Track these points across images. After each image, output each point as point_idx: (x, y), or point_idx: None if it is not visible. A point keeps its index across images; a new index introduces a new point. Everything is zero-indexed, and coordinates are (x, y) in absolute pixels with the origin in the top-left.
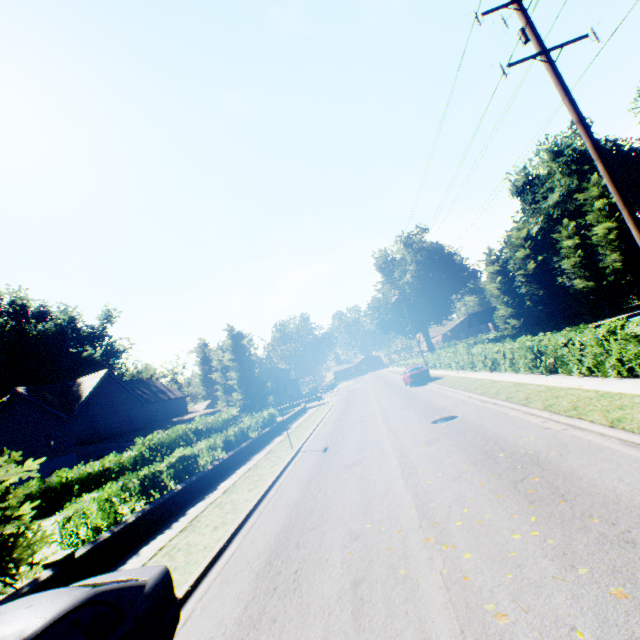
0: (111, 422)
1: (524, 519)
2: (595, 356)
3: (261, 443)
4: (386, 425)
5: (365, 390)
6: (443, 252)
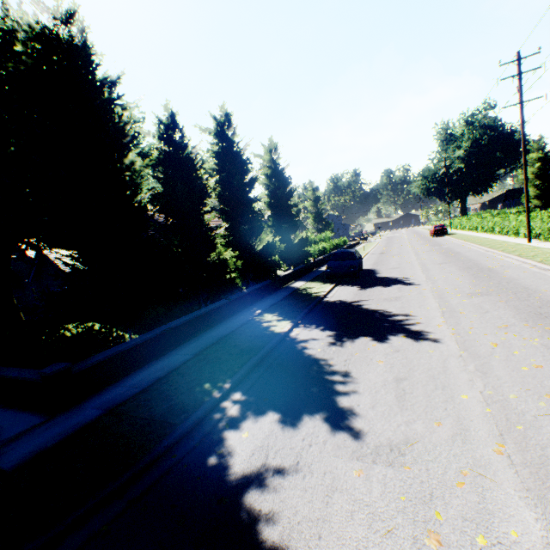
0: None
1: (441, 258)
2: (516, 228)
3: None
4: (412, 248)
5: (401, 237)
6: (503, 129)
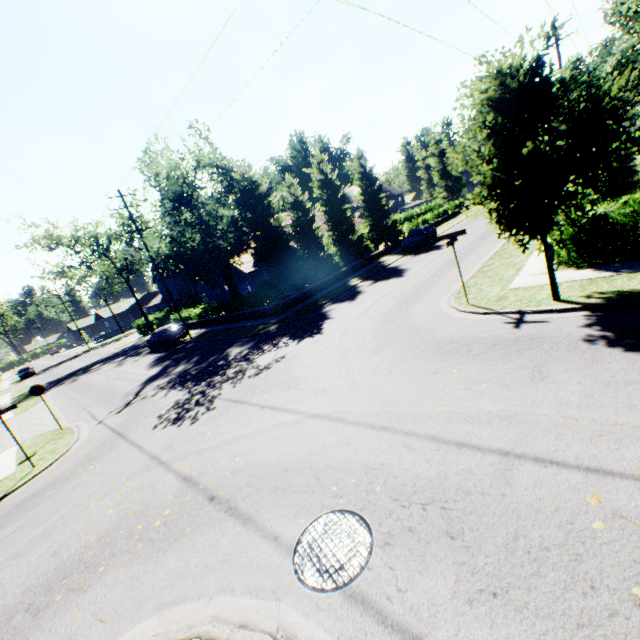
0: None
1: None
2: None
3: (453, 217)
4: None
5: None
6: None
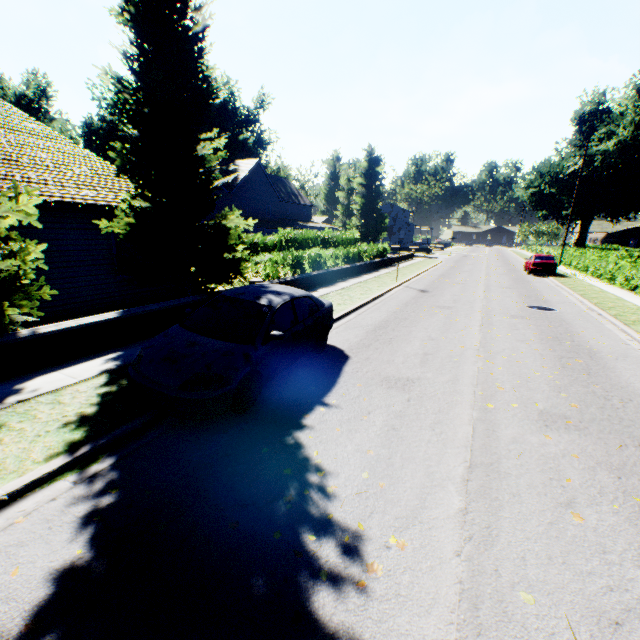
0: (255, 208)
1: (549, 371)
2: None
3: (370, 268)
4: (484, 294)
5: (478, 261)
6: None
